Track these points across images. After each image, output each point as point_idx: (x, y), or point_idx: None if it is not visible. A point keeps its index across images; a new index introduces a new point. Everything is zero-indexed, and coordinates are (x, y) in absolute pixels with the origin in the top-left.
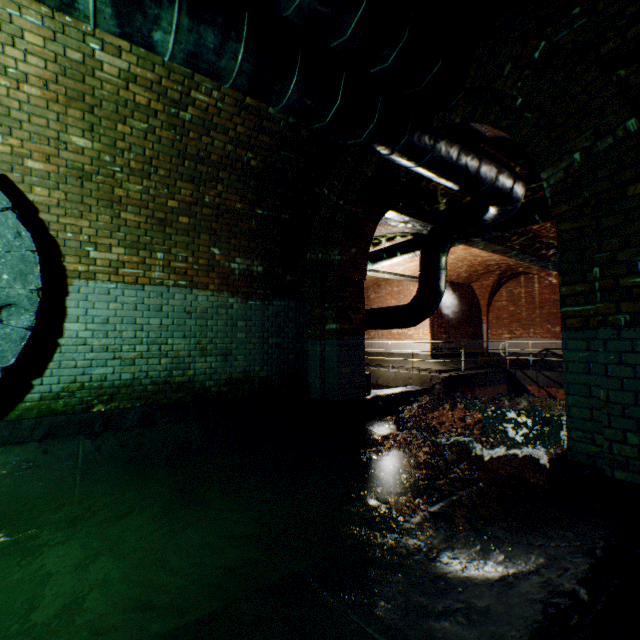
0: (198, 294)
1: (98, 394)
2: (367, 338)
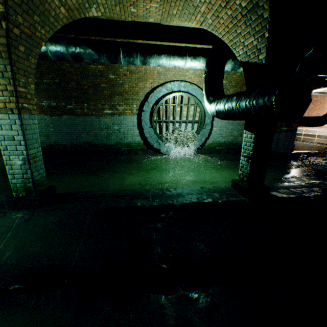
0: None
1: (217, 145)
2: None
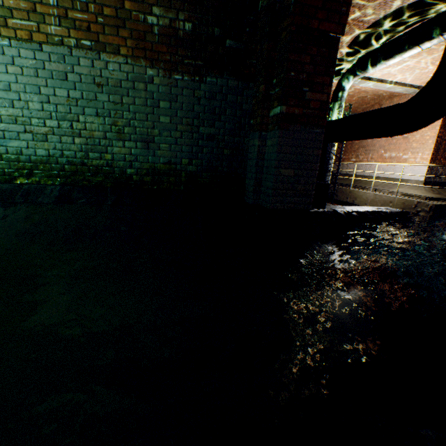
0: (108, 61)
1: (17, 167)
2: (354, 161)
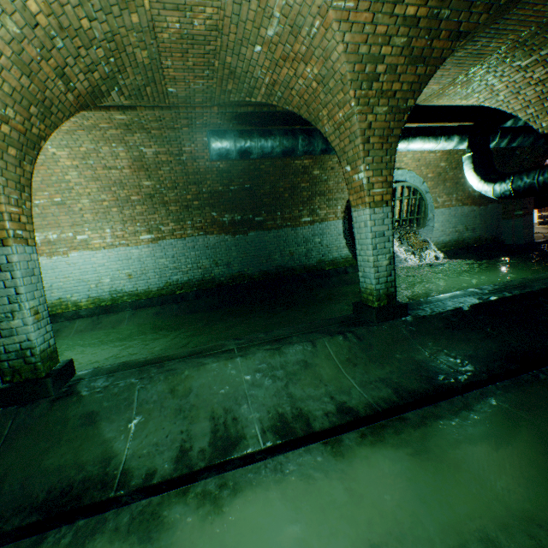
0: (464, 208)
1: (441, 246)
2: None
